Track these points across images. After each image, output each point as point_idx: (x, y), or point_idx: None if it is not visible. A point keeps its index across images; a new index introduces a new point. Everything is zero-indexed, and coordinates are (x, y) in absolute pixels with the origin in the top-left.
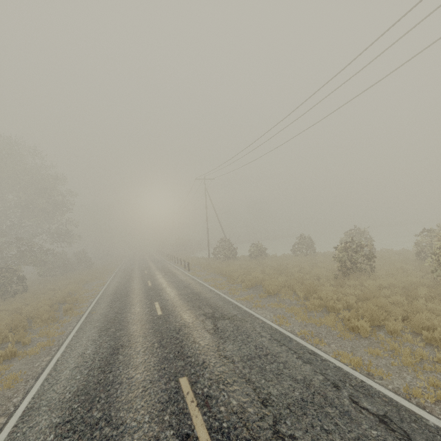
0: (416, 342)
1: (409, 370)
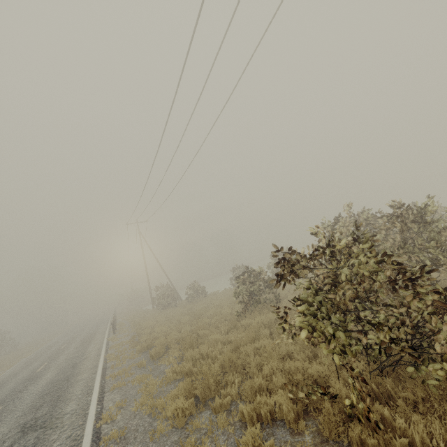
0: (229, 426)
1: None
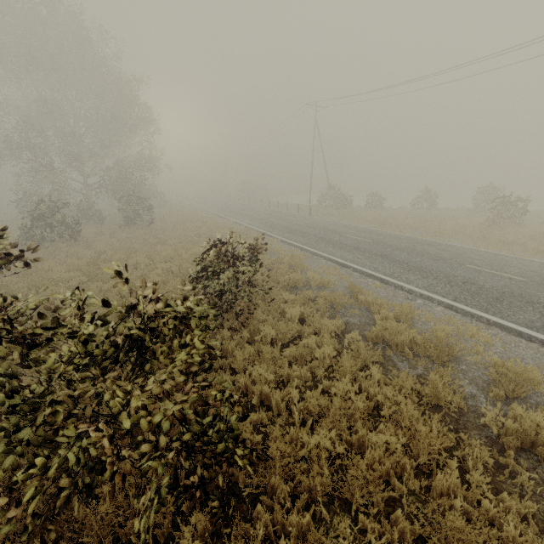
0: None
1: None
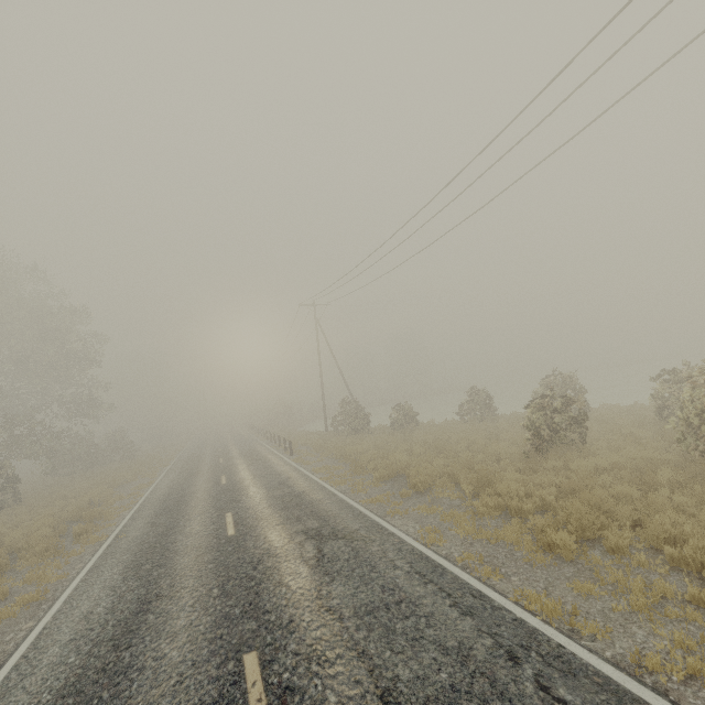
0: (654, 567)
1: (642, 619)
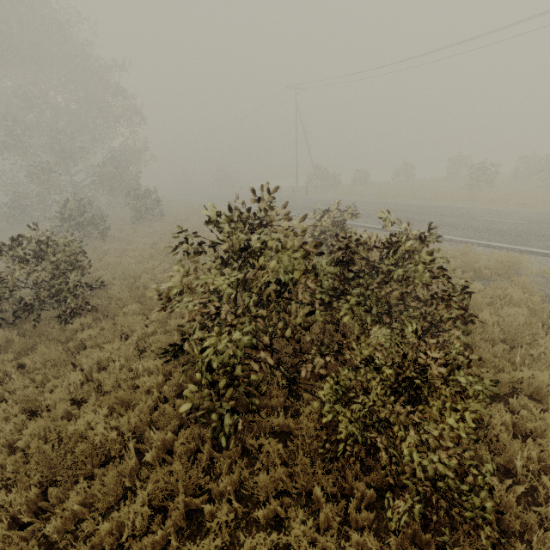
0: None
1: None
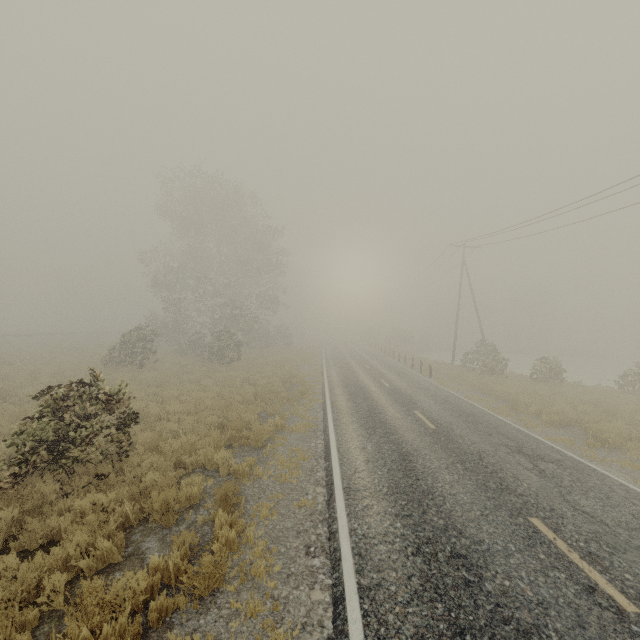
0: None
1: None
